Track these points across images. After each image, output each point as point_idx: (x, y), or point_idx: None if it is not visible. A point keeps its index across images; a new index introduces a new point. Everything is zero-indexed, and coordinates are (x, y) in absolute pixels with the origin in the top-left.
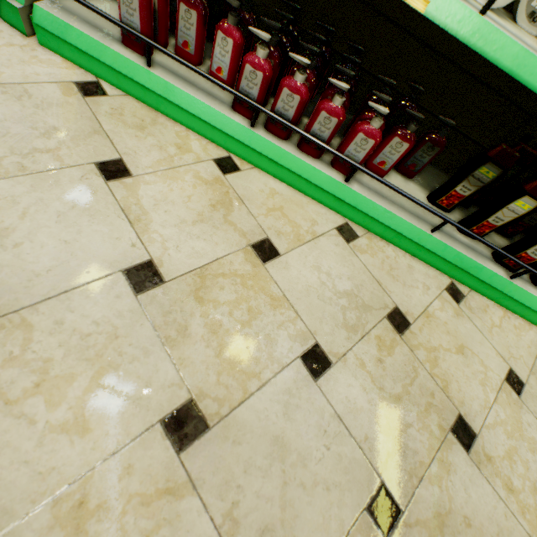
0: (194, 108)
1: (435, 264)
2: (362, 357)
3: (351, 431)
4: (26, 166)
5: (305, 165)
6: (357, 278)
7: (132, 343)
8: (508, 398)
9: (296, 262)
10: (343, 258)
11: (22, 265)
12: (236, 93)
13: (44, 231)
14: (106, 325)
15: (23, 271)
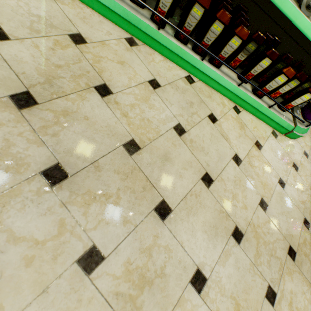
0: None
1: (120, 24)
2: (38, 44)
3: (13, 68)
4: None
5: None
6: (52, 13)
7: None
8: (145, 88)
9: None
10: (44, 2)
11: None
12: None
13: None
14: None
15: None
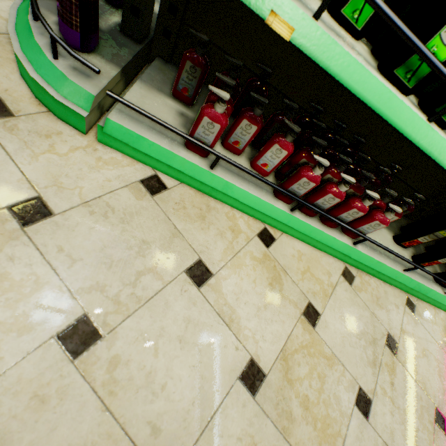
0: (247, 200)
1: (398, 286)
2: (383, 385)
3: None
4: (139, 295)
5: (328, 236)
6: (364, 316)
7: (265, 445)
8: None
9: (330, 317)
10: (352, 301)
11: (174, 407)
12: (288, 194)
13: (176, 362)
14: (245, 438)
15: (176, 412)
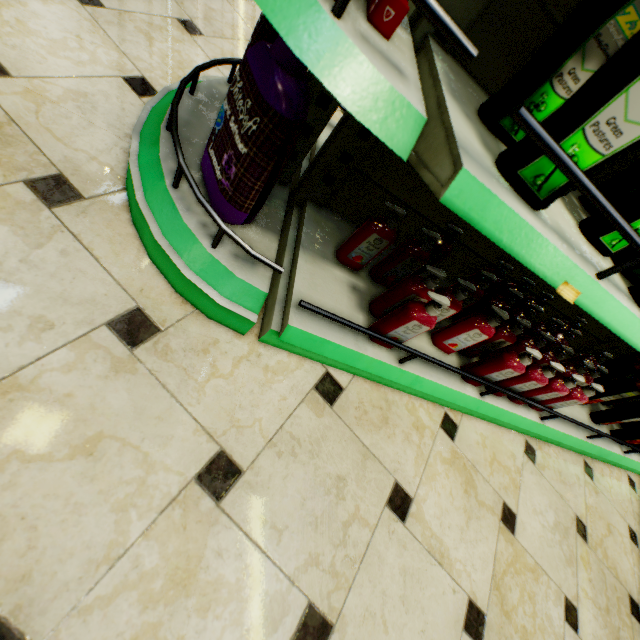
0: (436, 392)
1: (576, 450)
2: (583, 586)
3: None
4: (352, 556)
5: (517, 416)
6: (552, 501)
7: None
8: (636, 556)
9: (525, 515)
10: (539, 486)
11: None
12: (487, 384)
13: (406, 632)
14: None
15: None
